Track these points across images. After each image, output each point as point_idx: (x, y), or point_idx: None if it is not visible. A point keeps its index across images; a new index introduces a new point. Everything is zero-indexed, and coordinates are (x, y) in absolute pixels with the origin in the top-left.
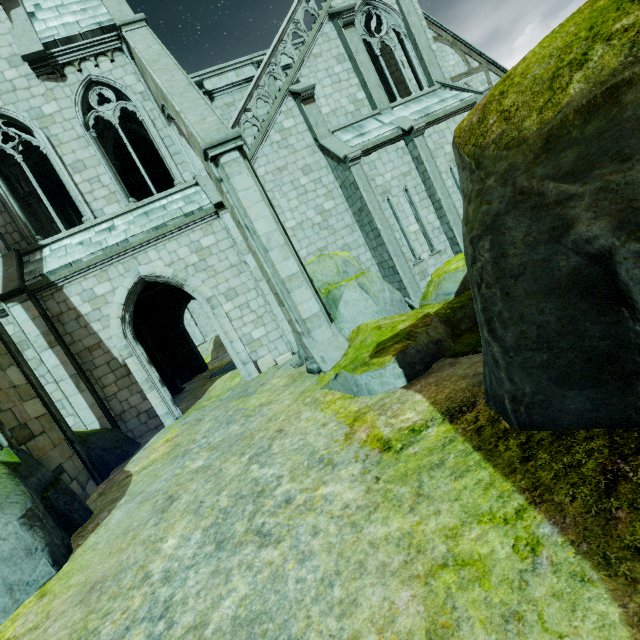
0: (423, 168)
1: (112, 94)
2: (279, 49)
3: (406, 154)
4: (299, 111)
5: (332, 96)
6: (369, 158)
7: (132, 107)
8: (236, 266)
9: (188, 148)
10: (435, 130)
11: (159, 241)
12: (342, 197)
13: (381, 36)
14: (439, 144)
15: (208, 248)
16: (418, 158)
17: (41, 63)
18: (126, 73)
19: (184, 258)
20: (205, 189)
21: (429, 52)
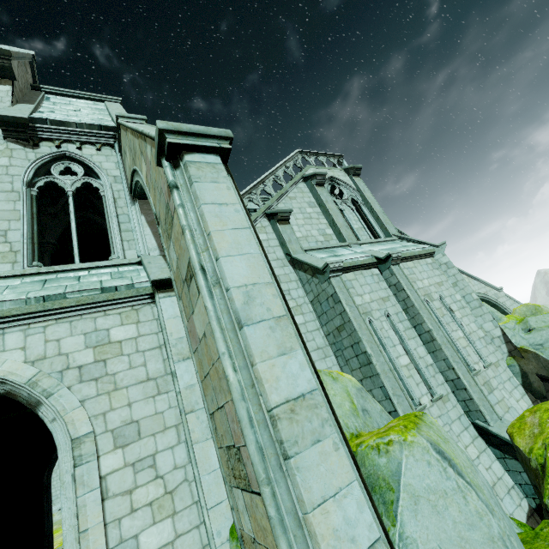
0: (404, 295)
1: (82, 170)
2: (260, 186)
3: (382, 280)
4: (272, 230)
5: (304, 226)
6: (345, 276)
7: (98, 184)
8: (155, 379)
9: (145, 226)
10: (404, 266)
11: (39, 319)
12: (312, 314)
13: (343, 199)
14: (411, 278)
15: (119, 343)
16: (397, 285)
17: (17, 128)
18: (108, 160)
19: (69, 353)
20: (148, 265)
21: (383, 215)
